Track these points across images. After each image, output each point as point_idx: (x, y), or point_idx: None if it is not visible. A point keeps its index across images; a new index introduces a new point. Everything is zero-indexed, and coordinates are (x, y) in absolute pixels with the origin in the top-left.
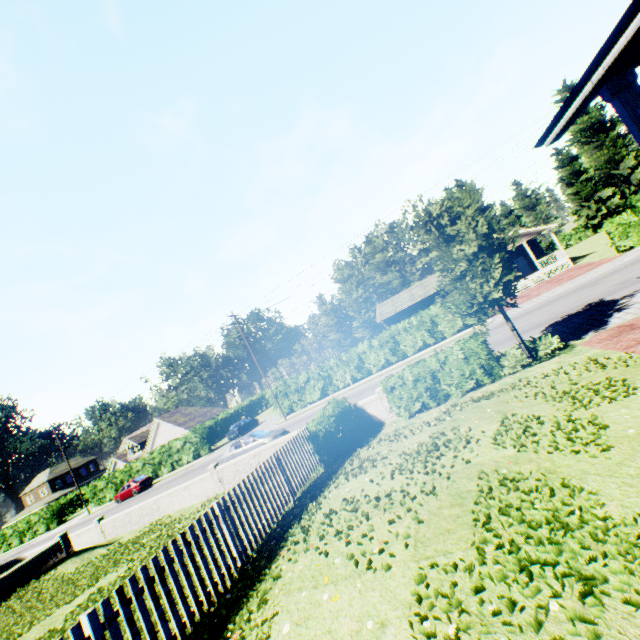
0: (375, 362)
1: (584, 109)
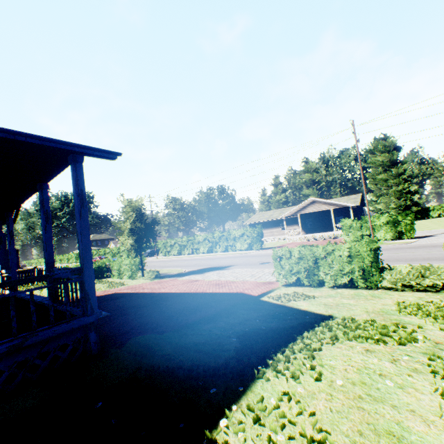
0: (203, 248)
1: (13, 220)
